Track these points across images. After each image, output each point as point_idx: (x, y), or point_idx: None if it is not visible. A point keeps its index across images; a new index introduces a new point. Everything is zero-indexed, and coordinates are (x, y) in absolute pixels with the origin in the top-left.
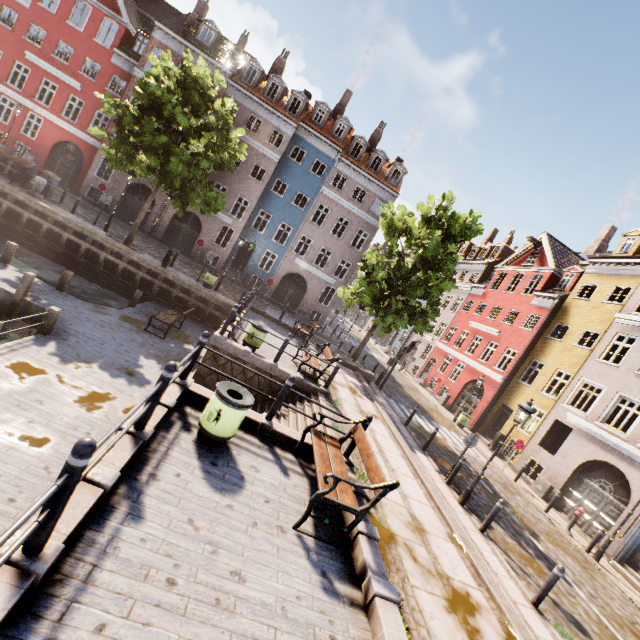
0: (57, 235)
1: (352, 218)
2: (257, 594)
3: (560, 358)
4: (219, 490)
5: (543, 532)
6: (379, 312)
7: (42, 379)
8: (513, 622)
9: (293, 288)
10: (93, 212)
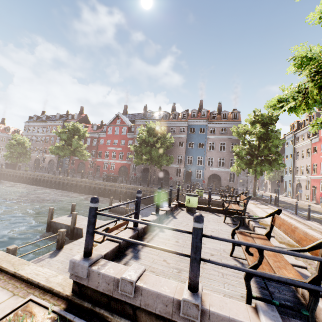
0: (128, 192)
1: (225, 141)
2: (212, 227)
3: None
4: None
5: None
6: (252, 168)
7: None
8: None
9: (214, 181)
10: (134, 183)
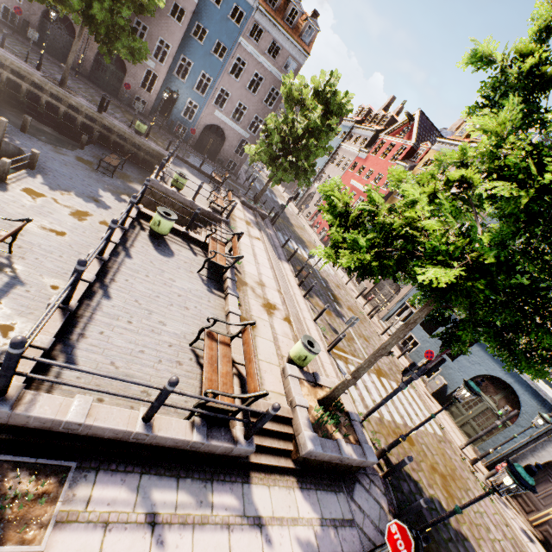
0: None
1: (266, 75)
2: (180, 286)
3: None
4: (162, 255)
5: (346, 305)
6: (273, 169)
7: (45, 200)
8: (291, 314)
9: (213, 138)
10: (15, 41)
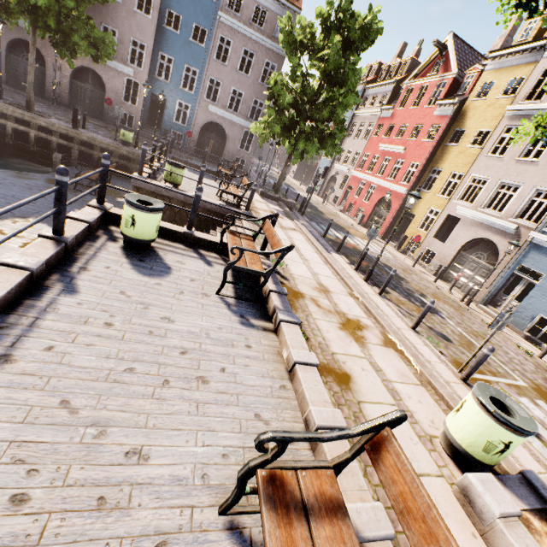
0: None
1: (256, 48)
2: (185, 328)
3: (455, 161)
4: (148, 275)
5: (430, 294)
6: (291, 141)
7: None
8: (390, 331)
9: (213, 139)
10: None
